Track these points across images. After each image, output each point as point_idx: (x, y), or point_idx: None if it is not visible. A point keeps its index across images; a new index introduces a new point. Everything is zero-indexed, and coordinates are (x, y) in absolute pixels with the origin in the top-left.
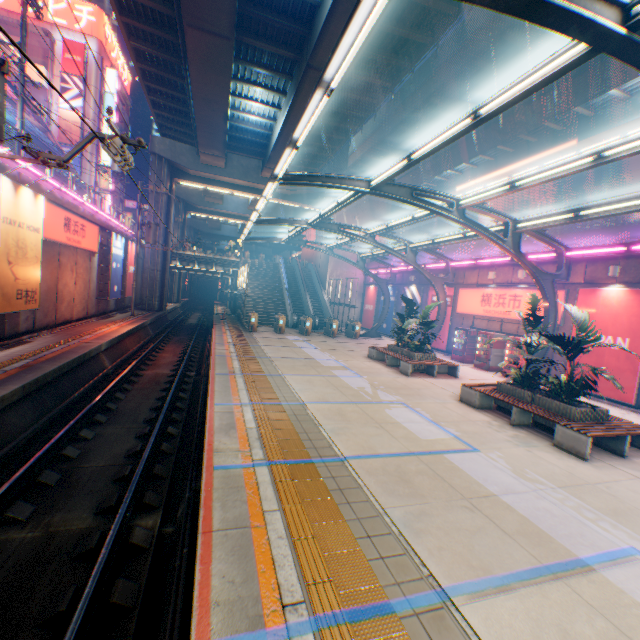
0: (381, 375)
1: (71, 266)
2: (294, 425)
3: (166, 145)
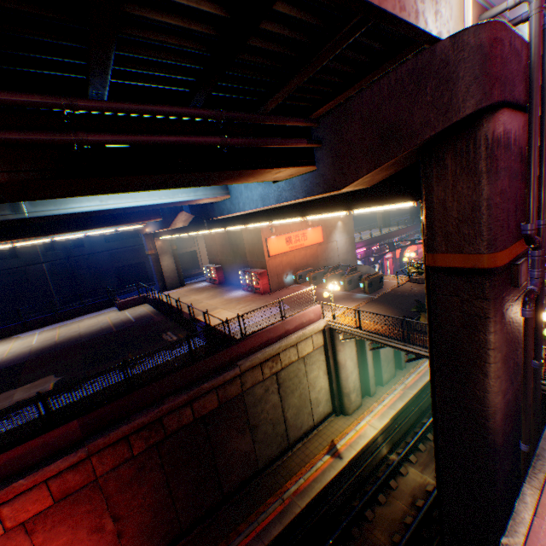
0: None
1: None
2: None
3: None
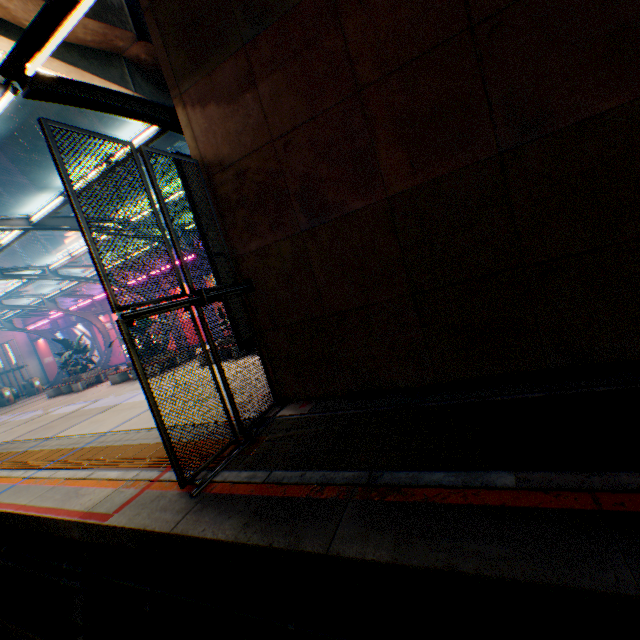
0: (58, 401)
1: None
2: None
3: None
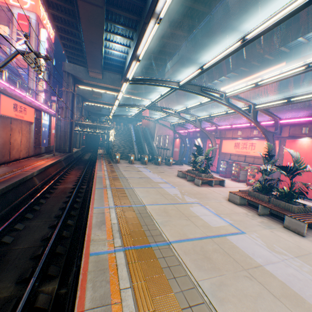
0: (185, 186)
1: (18, 130)
2: (139, 220)
3: (71, 67)
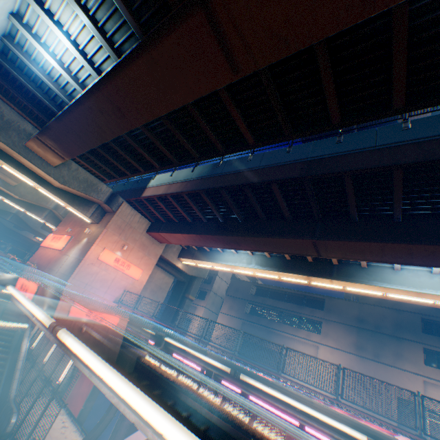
0: None
1: None
2: None
3: None
